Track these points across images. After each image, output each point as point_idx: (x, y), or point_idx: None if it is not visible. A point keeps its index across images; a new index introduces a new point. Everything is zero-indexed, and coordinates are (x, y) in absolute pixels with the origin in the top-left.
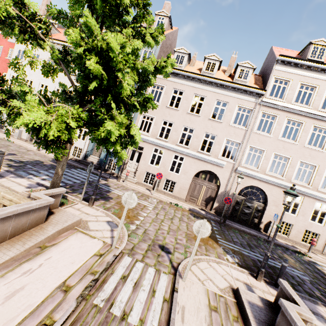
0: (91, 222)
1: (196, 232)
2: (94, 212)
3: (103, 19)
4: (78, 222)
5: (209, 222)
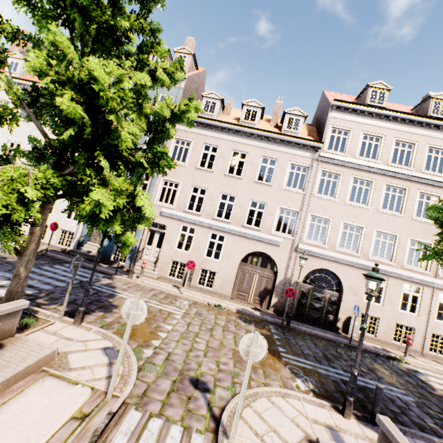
0: (74, 354)
1: (245, 353)
2: (83, 334)
3: (92, 47)
4: (48, 357)
5: (267, 328)
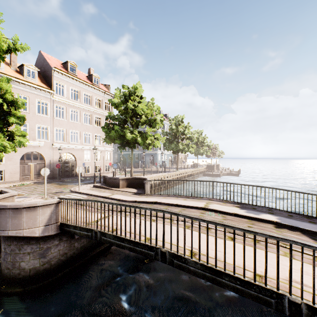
0: None
1: (78, 172)
2: None
3: None
4: None
5: (54, 183)
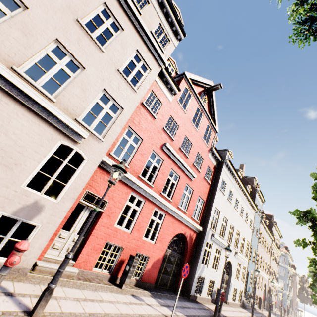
0: None
1: None
2: None
3: None
4: None
5: None
